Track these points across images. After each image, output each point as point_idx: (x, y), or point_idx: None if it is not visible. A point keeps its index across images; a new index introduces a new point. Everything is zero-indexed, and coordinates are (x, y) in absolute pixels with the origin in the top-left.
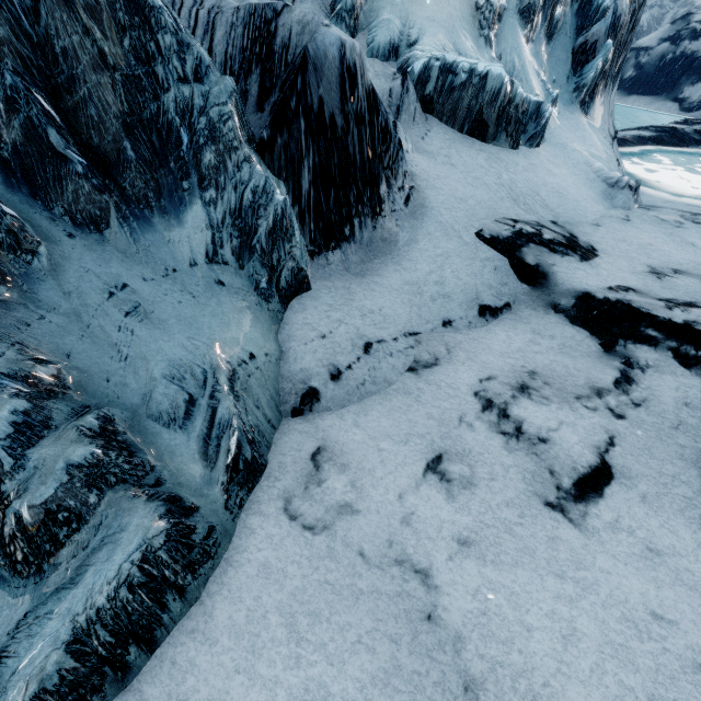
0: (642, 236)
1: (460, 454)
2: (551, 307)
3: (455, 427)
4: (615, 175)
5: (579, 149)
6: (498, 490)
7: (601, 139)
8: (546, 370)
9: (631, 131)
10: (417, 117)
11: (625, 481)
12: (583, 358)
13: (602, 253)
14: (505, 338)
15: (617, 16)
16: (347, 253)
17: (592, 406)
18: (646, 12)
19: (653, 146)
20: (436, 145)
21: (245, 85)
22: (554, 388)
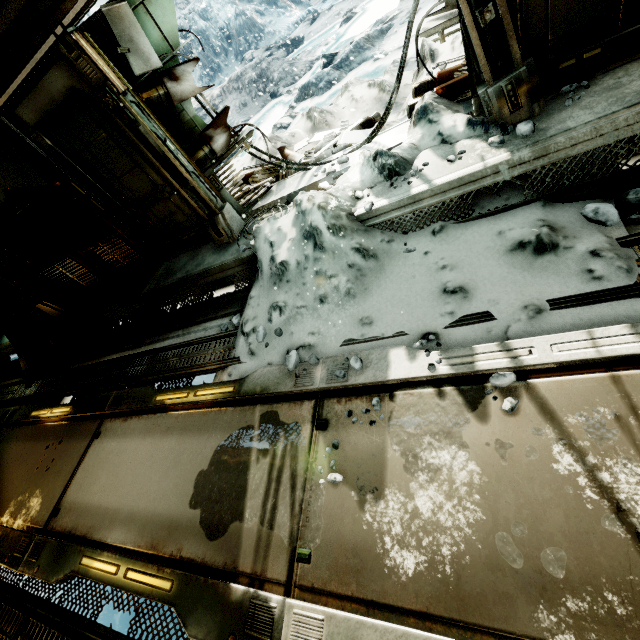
0: None
1: None
2: None
3: None
4: None
5: None
6: None
7: None
8: None
9: None
10: None
11: None
12: None
13: None
14: None
15: None
16: None
17: None
18: None
19: None
20: None
21: None
22: None
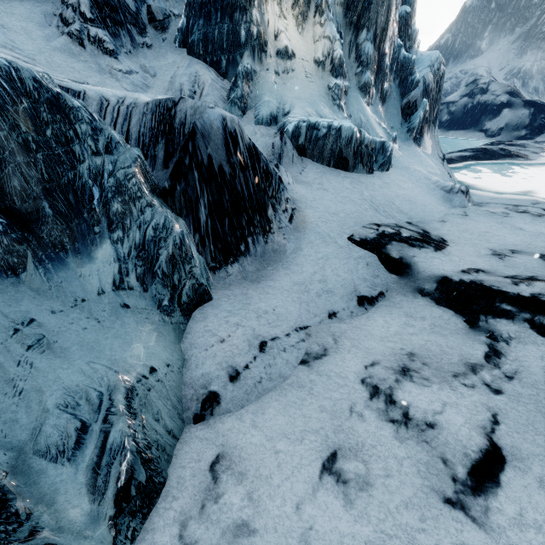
0: (479, 226)
1: (354, 448)
2: (418, 291)
3: (346, 419)
4: (449, 184)
5: (419, 169)
6: (395, 488)
7: (434, 161)
8: (422, 351)
9: (455, 153)
10: (295, 160)
11: (518, 463)
12: (453, 336)
13: (451, 243)
14: (383, 323)
15: (426, 85)
16: (244, 265)
17: (469, 384)
18: (448, 82)
19: (473, 161)
20: (311, 177)
21: (154, 152)
22: (432, 368)
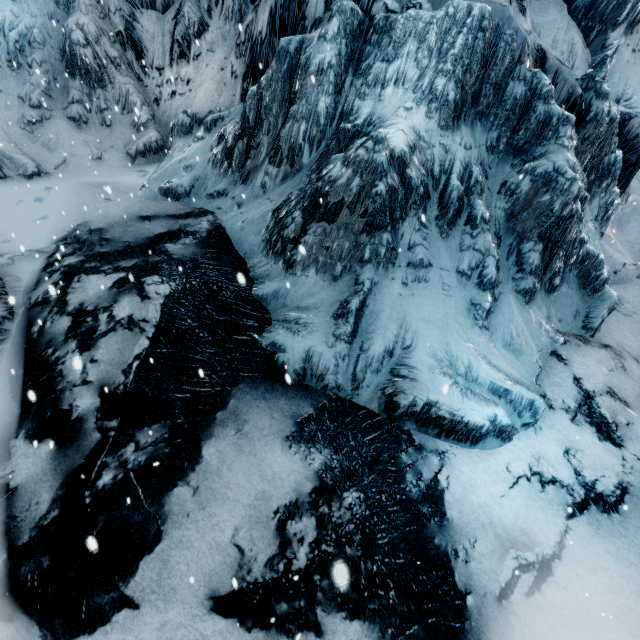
0: None
1: None
2: None
3: None
4: None
5: None
6: None
7: None
8: None
9: None
10: None
11: None
12: None
13: None
14: None
15: None
16: None
17: None
18: None
19: None
20: None
21: None
22: None
